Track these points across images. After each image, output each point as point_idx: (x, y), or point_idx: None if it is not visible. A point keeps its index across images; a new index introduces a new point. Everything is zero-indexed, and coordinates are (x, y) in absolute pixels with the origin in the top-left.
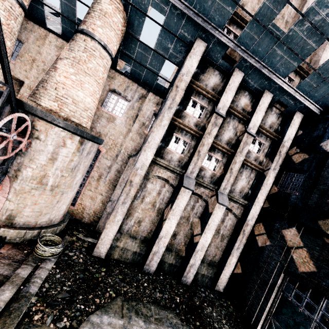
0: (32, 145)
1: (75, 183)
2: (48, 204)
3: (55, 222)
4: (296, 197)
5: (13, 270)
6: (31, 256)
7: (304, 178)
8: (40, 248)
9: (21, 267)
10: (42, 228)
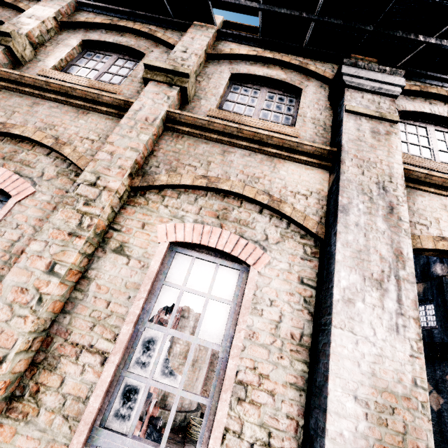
0: (180, 323)
1: (207, 357)
2: (190, 381)
3: (193, 407)
4: (438, 331)
5: (181, 447)
6: (187, 438)
7: (434, 308)
8: (194, 428)
9: (186, 444)
10: (186, 412)
